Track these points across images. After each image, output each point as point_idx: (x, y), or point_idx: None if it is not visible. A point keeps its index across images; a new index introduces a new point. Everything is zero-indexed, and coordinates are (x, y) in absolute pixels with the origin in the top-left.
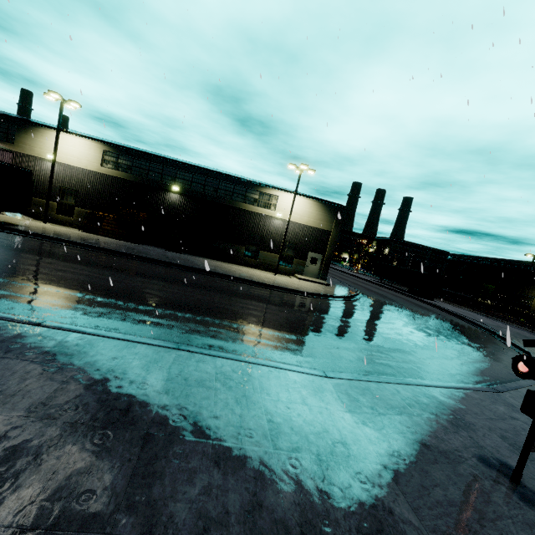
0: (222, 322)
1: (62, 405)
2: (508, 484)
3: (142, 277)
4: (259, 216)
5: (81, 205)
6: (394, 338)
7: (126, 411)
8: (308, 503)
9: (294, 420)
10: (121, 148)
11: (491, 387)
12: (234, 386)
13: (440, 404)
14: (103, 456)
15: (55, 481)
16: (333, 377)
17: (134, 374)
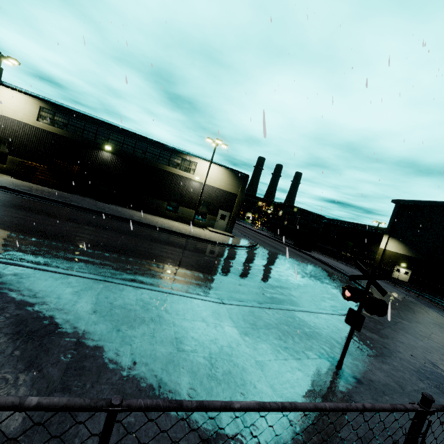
0: (144, 262)
1: (4, 321)
2: (334, 369)
3: (74, 222)
4: (180, 178)
5: (14, 154)
6: (278, 278)
7: (61, 325)
8: (199, 383)
9: (195, 332)
10: (58, 107)
11: (338, 312)
12: (150, 309)
13: (301, 322)
14: (41, 356)
15: (2, 373)
16: (228, 303)
17: (67, 299)
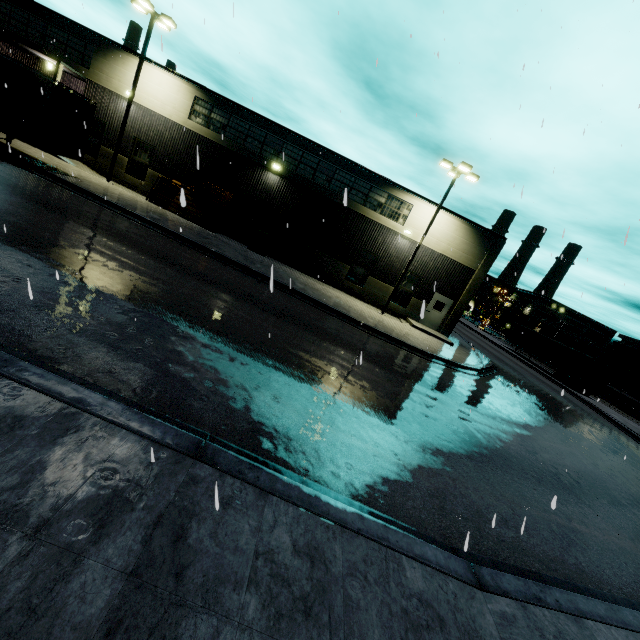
0: (297, 388)
1: None
2: None
3: (200, 280)
4: (379, 229)
5: (156, 167)
6: (557, 467)
7: None
8: None
9: None
10: (218, 97)
11: None
12: (287, 614)
13: None
14: None
15: None
16: (494, 591)
17: (58, 541)
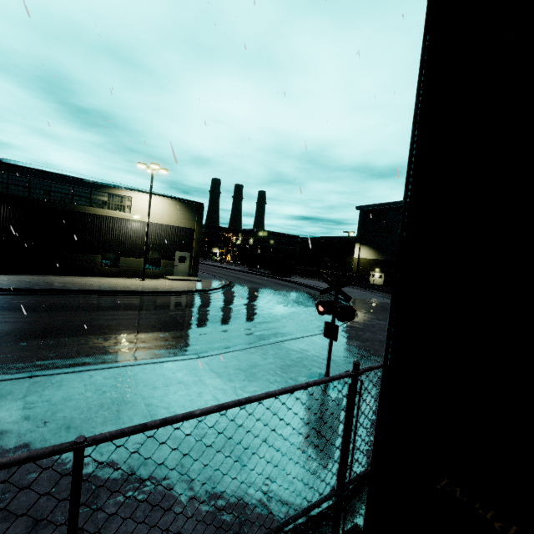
0: (85, 339)
1: None
2: (323, 384)
3: None
4: (112, 220)
5: None
6: (259, 313)
7: None
8: (186, 446)
9: (171, 397)
10: None
11: (322, 330)
12: (108, 390)
13: (288, 351)
14: None
15: None
16: (206, 356)
17: None
